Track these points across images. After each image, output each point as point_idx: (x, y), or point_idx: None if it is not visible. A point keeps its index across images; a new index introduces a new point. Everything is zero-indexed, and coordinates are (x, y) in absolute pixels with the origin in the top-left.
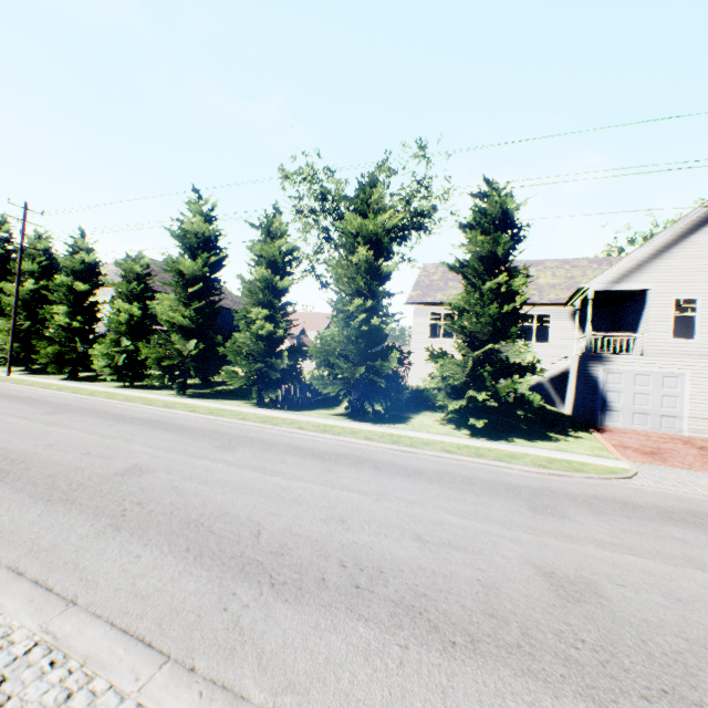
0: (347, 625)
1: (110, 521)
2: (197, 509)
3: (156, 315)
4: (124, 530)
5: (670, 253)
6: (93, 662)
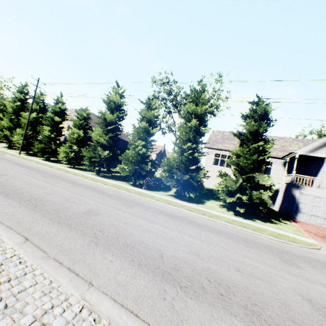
0: (227, 318)
1: (91, 239)
2: (128, 238)
3: (86, 136)
4: (99, 245)
5: None
6: (113, 322)
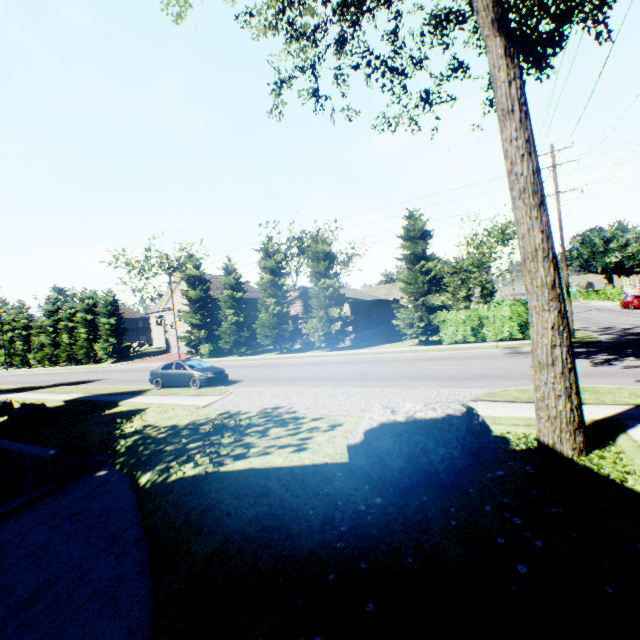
0: None
1: None
2: None
3: None
4: None
5: (174, 295)
6: None
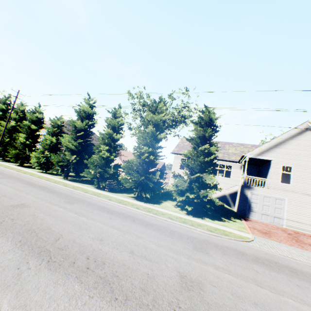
0: (71, 283)
1: None
2: (37, 225)
3: None
4: None
5: (281, 146)
6: None
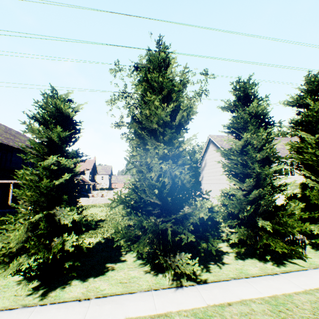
0: None
1: None
2: None
3: None
4: None
5: None
6: None
